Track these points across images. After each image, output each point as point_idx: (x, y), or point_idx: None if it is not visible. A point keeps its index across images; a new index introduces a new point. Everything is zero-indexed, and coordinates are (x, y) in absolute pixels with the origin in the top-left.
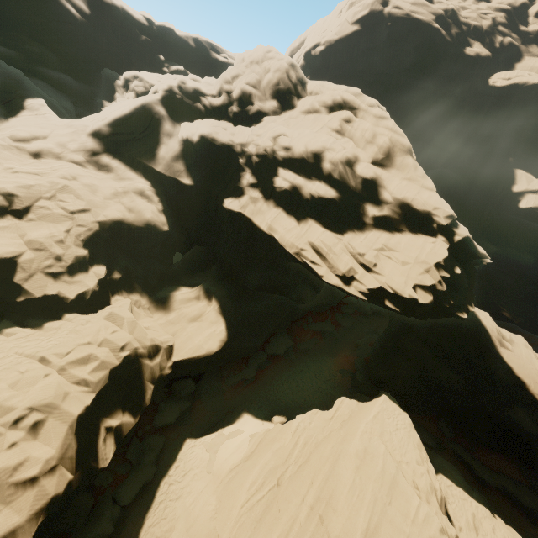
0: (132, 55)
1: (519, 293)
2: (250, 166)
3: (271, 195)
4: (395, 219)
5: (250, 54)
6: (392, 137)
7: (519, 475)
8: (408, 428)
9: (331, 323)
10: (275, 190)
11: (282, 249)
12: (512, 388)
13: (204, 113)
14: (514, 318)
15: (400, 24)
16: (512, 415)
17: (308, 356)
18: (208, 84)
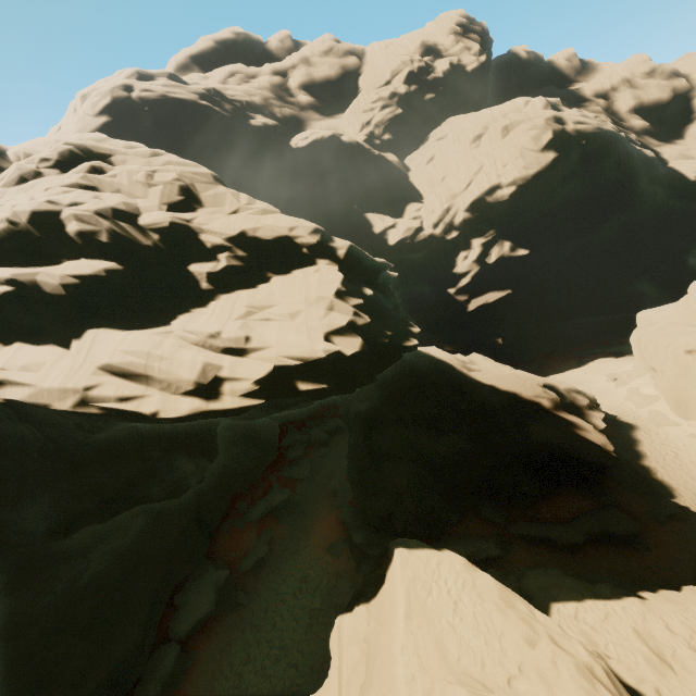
0: None
1: (444, 322)
2: None
3: None
4: (248, 268)
5: None
6: (183, 172)
7: (587, 502)
8: (467, 578)
9: (281, 487)
10: None
11: (57, 415)
12: (511, 408)
13: None
14: (456, 347)
15: (161, 107)
16: (534, 437)
17: (268, 572)
18: None
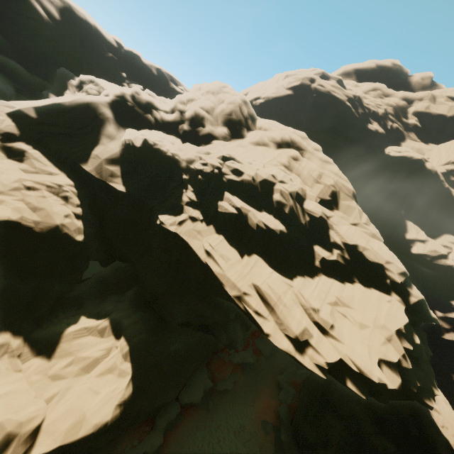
0: (95, 65)
1: None
2: (194, 184)
3: (213, 219)
4: (345, 267)
5: (207, 85)
6: (337, 181)
7: None
8: None
9: (252, 351)
10: (218, 214)
11: (219, 285)
12: None
13: (154, 125)
14: None
15: (323, 97)
16: None
17: (227, 401)
18: (163, 101)
